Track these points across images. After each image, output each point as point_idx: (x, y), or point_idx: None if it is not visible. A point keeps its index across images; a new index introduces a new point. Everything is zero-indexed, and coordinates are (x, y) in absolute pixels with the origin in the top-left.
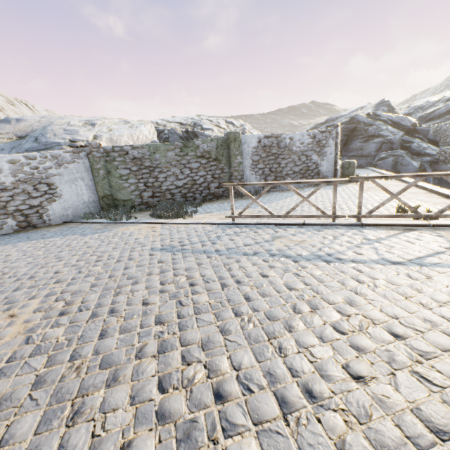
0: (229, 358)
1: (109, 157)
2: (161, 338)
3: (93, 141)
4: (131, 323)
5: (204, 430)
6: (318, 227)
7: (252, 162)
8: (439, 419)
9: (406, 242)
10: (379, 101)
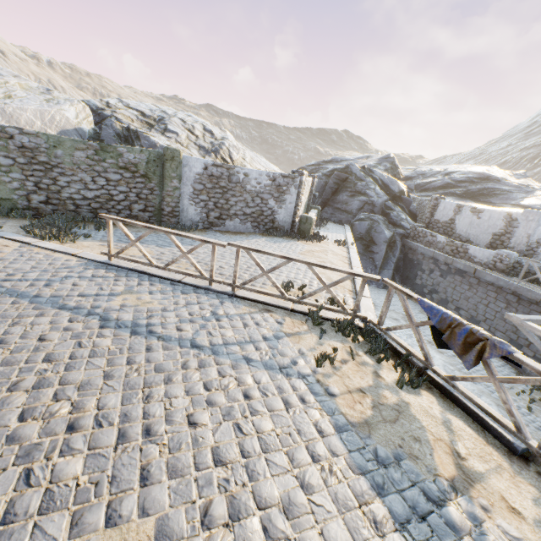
0: None
1: None
2: None
3: None
4: None
5: None
6: (190, 288)
7: (193, 190)
8: None
9: (242, 324)
10: (385, 155)
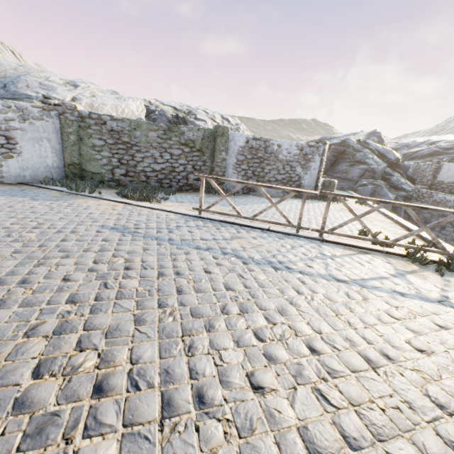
0: (130, 350)
1: (83, 123)
2: (64, 318)
3: (68, 102)
4: (39, 298)
5: (63, 426)
6: (281, 235)
7: (236, 161)
8: (322, 441)
9: (357, 263)
10: (371, 131)
